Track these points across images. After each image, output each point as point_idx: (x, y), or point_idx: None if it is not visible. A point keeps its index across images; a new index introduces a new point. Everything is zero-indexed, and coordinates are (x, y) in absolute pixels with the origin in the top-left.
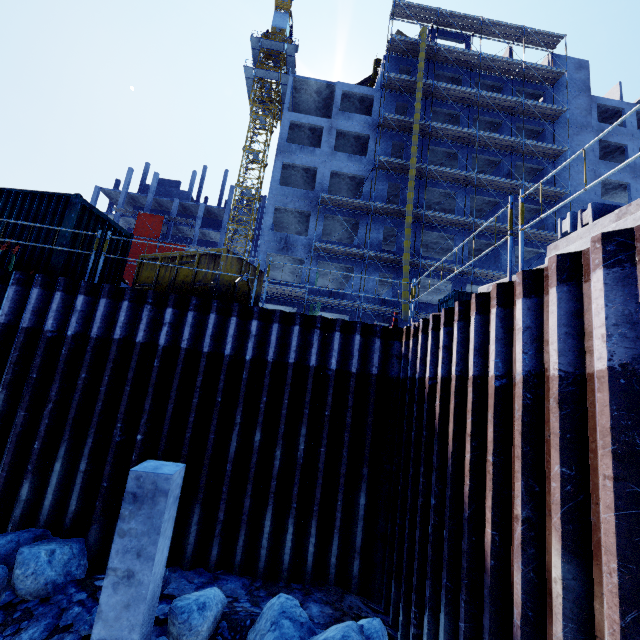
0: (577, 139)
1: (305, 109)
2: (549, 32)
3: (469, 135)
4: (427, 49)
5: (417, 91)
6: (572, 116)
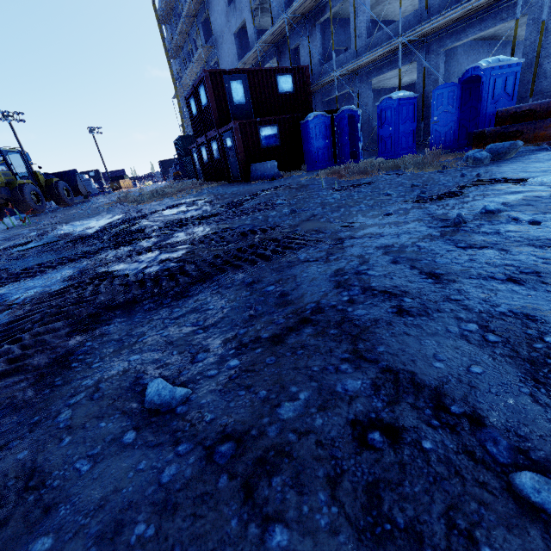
0: None
1: None
2: None
3: None
4: None
5: None
6: None
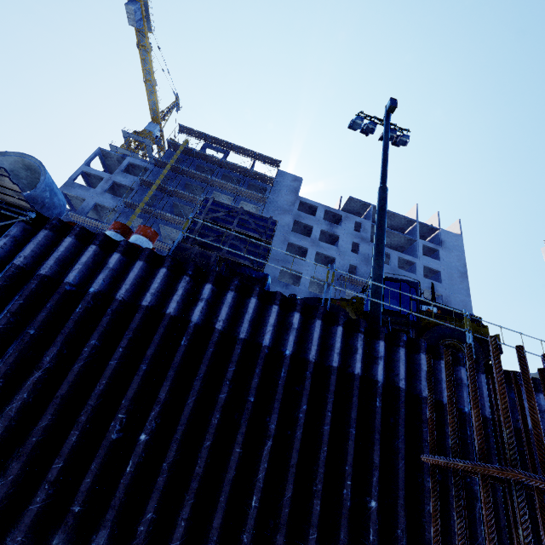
0: (280, 217)
1: (115, 169)
2: (271, 157)
3: (197, 199)
4: (191, 151)
5: (165, 169)
6: (281, 204)
